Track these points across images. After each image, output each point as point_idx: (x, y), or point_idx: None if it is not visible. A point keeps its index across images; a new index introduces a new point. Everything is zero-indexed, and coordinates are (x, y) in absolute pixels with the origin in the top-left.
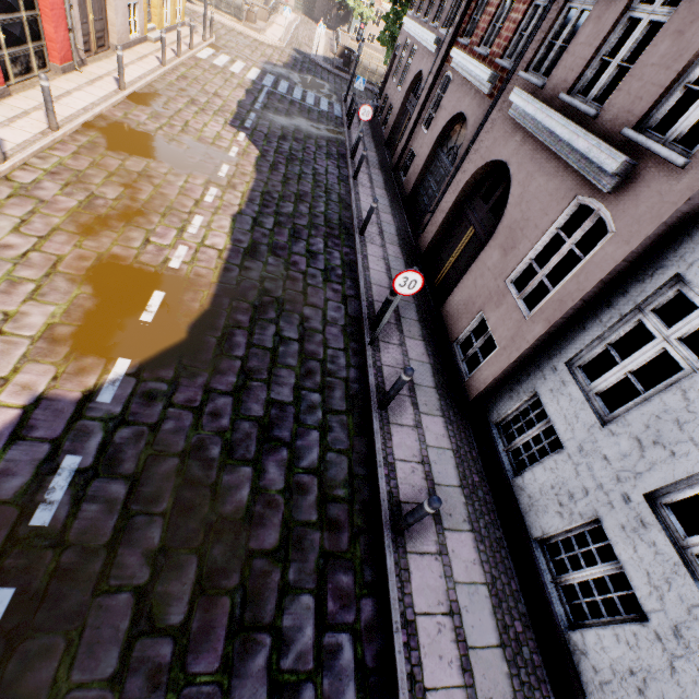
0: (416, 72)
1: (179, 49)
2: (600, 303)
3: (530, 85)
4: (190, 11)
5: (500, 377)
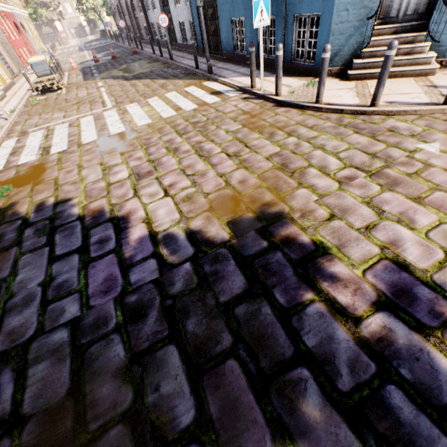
0: (117, 7)
1: (54, 51)
2: None
3: None
4: None
5: (149, 28)
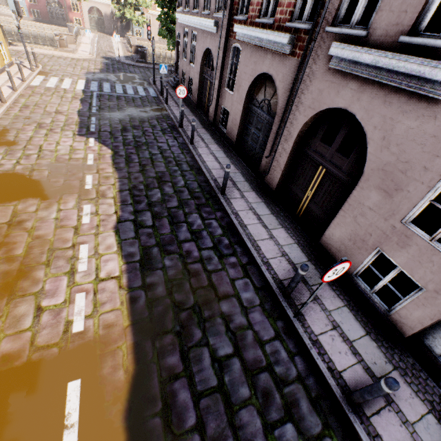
0: (204, 50)
1: (14, 85)
2: None
3: (345, 37)
4: (15, 52)
5: (440, 319)
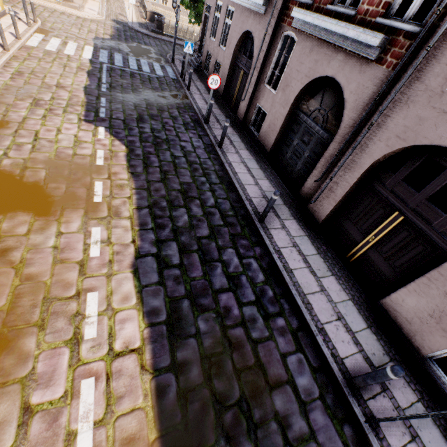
0: (242, 32)
1: (5, 42)
2: None
3: None
4: None
5: None
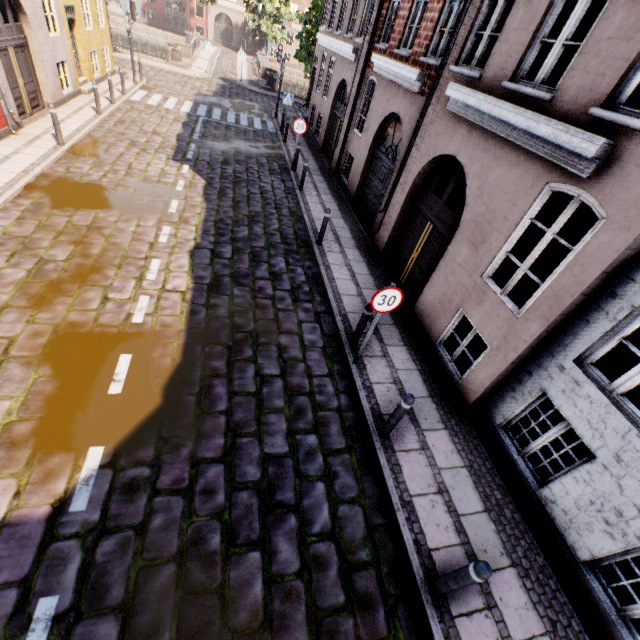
0: (339, 81)
1: (113, 96)
2: (601, 293)
3: (464, 78)
4: (119, 60)
5: (499, 379)
